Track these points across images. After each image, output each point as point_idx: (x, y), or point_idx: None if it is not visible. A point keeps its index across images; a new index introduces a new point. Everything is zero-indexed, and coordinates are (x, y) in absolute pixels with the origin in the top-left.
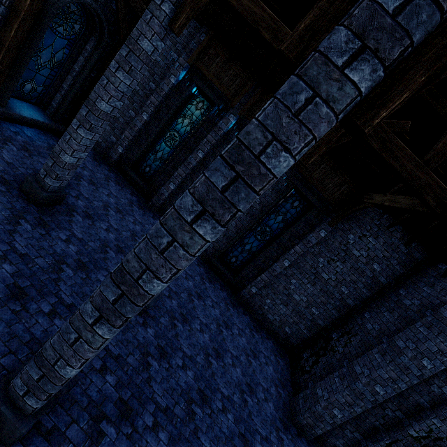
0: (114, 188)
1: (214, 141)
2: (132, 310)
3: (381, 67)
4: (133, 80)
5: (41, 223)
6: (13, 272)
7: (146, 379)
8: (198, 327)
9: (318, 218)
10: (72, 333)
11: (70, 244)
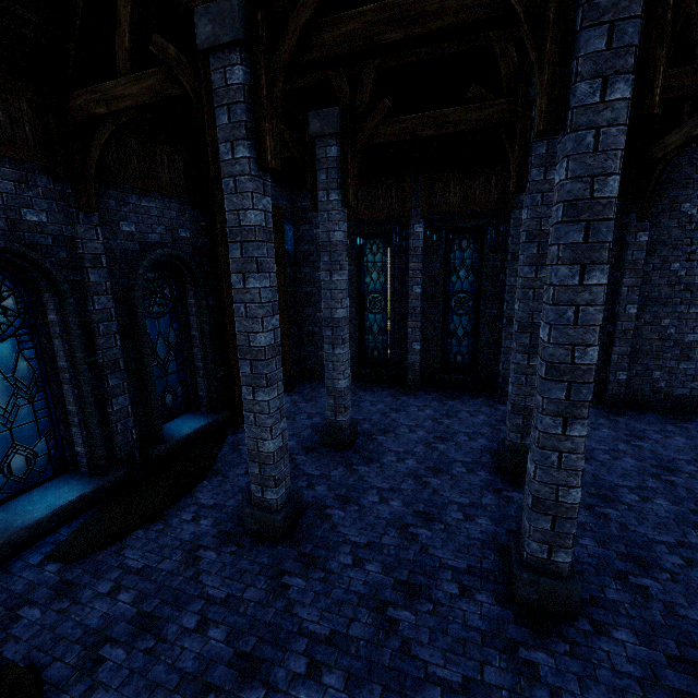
0: (368, 396)
1: (420, 265)
2: (588, 391)
3: (629, 75)
4: (345, 272)
5: (366, 459)
6: (402, 504)
7: (620, 528)
8: (606, 456)
9: (617, 228)
10: (551, 455)
11: (405, 461)
